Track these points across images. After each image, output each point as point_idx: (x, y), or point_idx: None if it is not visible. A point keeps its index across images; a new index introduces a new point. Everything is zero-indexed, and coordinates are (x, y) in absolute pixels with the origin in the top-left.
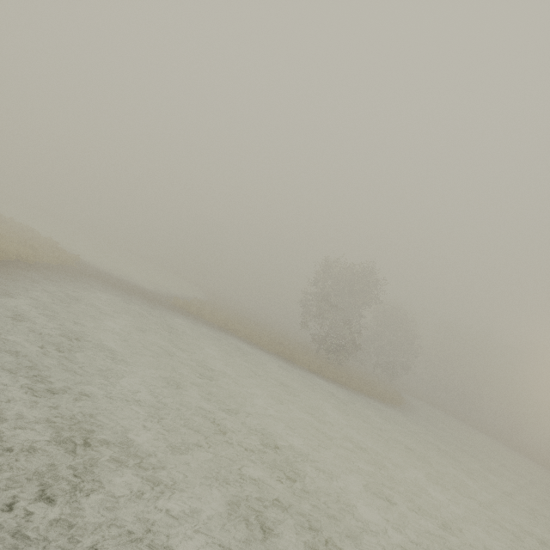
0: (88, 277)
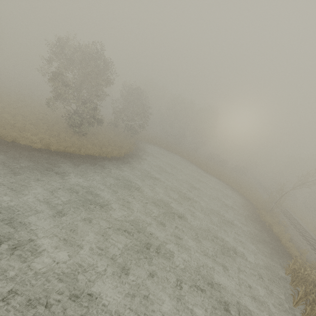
0: None
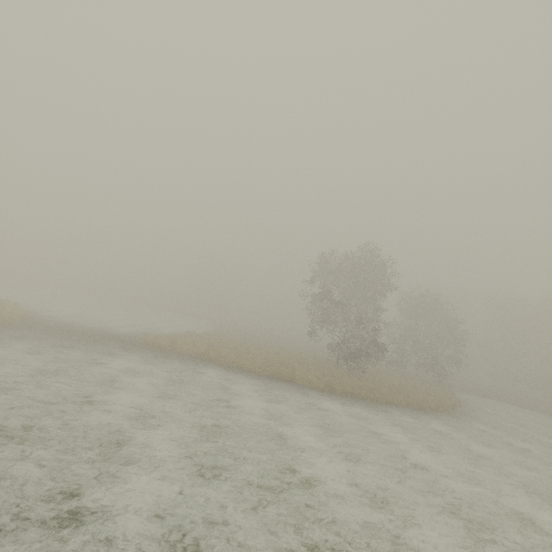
0: (21, 330)
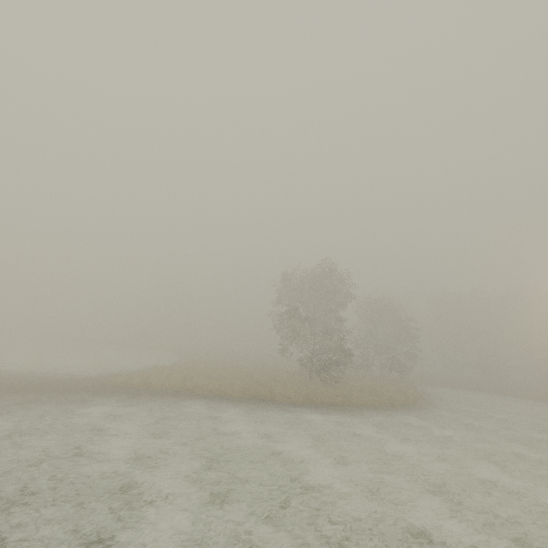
0: None
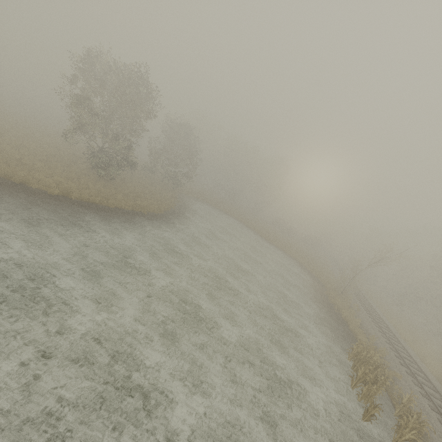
0: None
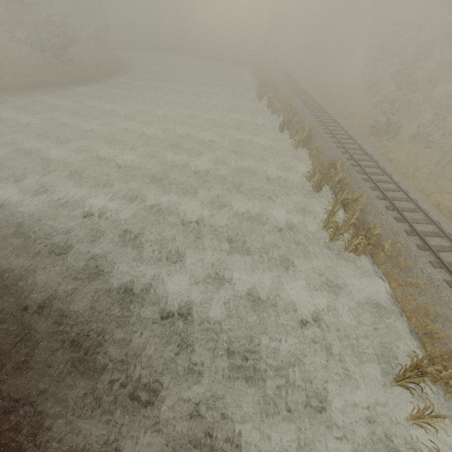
0: None
